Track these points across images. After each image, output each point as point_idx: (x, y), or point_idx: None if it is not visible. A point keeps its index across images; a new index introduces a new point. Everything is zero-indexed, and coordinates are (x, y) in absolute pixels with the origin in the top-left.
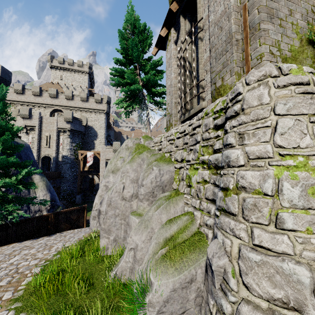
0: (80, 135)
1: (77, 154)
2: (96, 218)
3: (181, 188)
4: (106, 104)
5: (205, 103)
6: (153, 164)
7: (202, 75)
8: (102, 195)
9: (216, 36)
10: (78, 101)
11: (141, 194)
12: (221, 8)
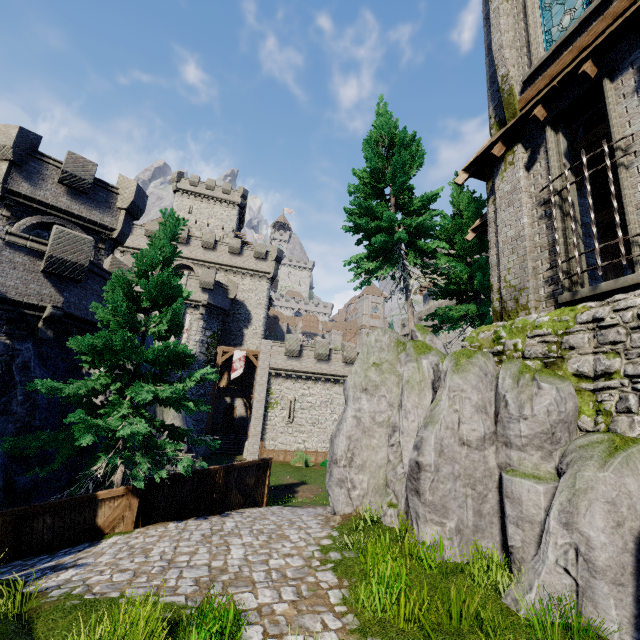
0: (221, 316)
1: (211, 352)
2: (344, 483)
3: (626, 429)
4: (273, 261)
5: None
6: (527, 377)
7: (635, 224)
8: (351, 435)
9: None
10: (223, 252)
11: (520, 436)
12: None
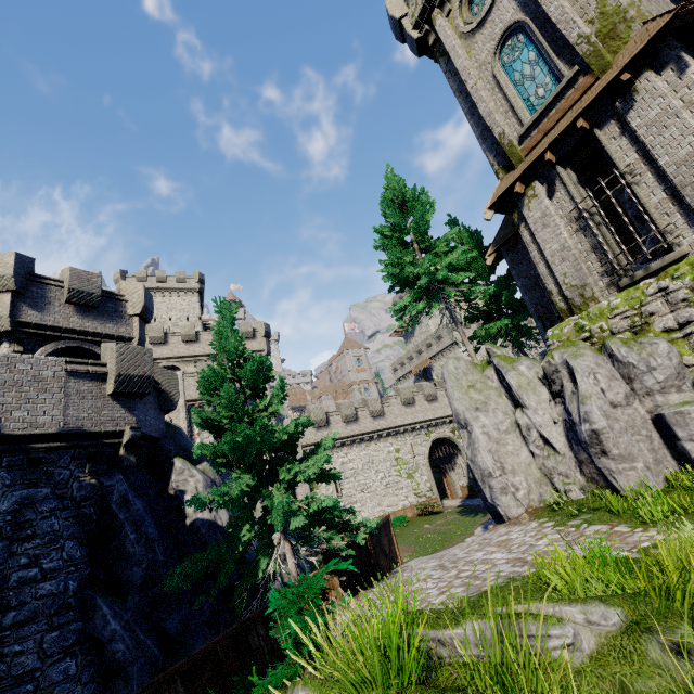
0: None
1: None
2: (506, 490)
3: None
4: (263, 338)
5: (686, 247)
6: (635, 343)
7: (659, 220)
8: (489, 449)
9: (689, 175)
10: (207, 342)
11: (657, 382)
12: (685, 149)
